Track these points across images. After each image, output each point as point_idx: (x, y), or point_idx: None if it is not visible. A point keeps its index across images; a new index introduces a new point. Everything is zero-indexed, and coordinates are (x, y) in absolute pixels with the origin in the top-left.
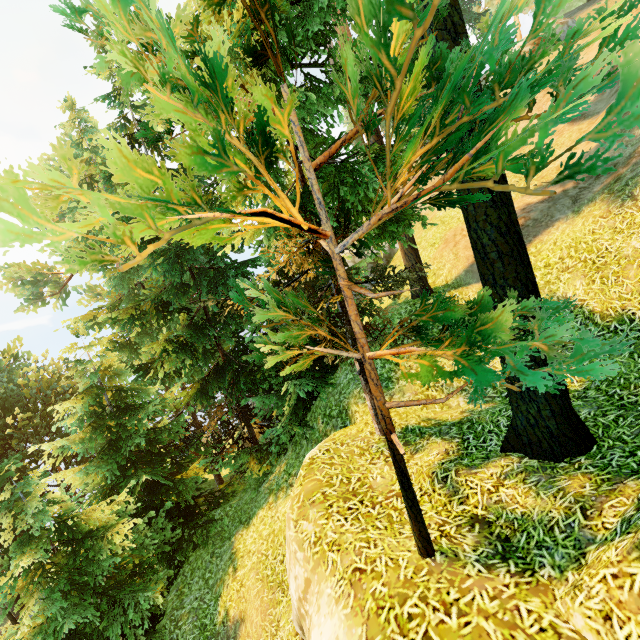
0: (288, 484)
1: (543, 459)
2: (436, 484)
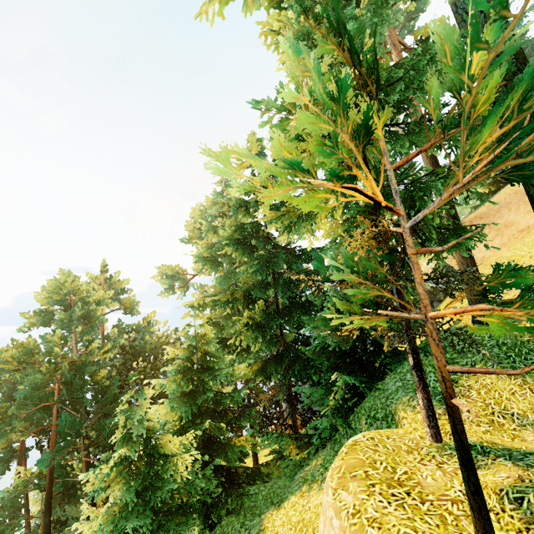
0: (323, 477)
1: None
2: (506, 503)
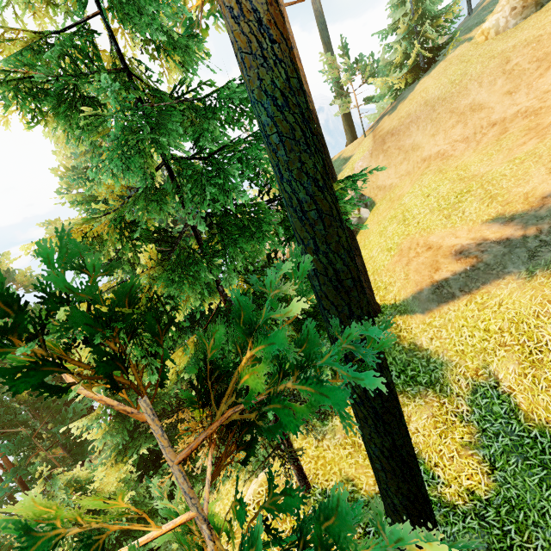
0: (247, 469)
1: None
2: None
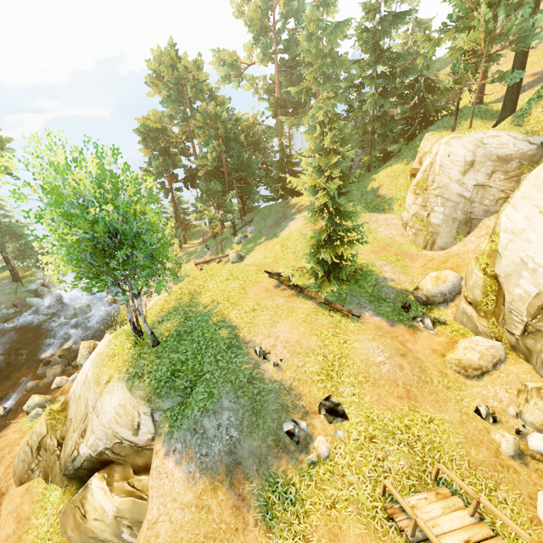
0: (397, 162)
1: None
2: None
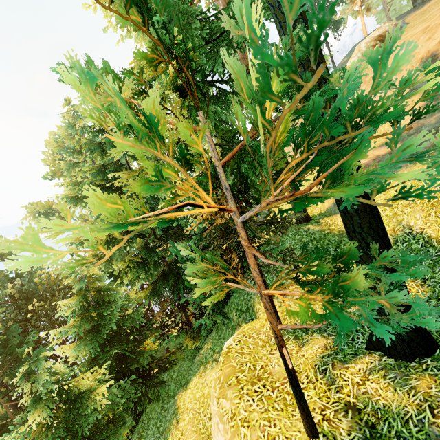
0: (213, 359)
1: (398, 358)
2: (318, 374)
